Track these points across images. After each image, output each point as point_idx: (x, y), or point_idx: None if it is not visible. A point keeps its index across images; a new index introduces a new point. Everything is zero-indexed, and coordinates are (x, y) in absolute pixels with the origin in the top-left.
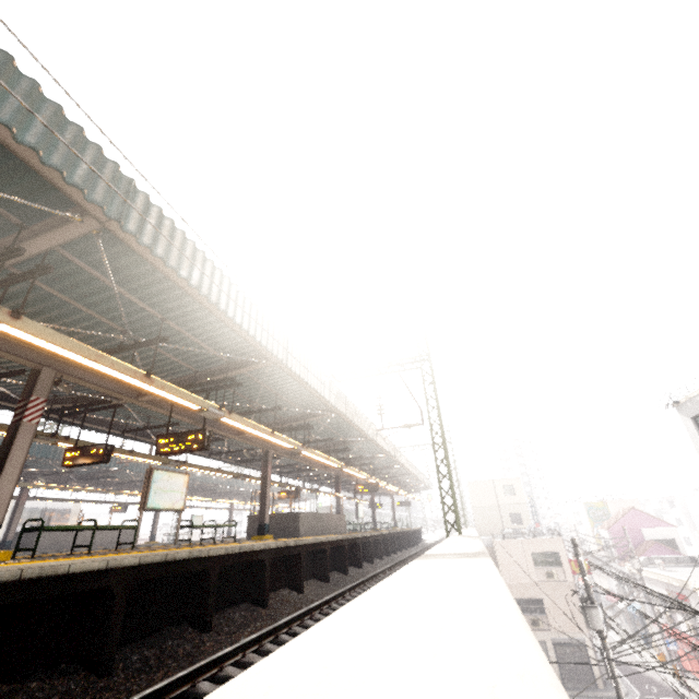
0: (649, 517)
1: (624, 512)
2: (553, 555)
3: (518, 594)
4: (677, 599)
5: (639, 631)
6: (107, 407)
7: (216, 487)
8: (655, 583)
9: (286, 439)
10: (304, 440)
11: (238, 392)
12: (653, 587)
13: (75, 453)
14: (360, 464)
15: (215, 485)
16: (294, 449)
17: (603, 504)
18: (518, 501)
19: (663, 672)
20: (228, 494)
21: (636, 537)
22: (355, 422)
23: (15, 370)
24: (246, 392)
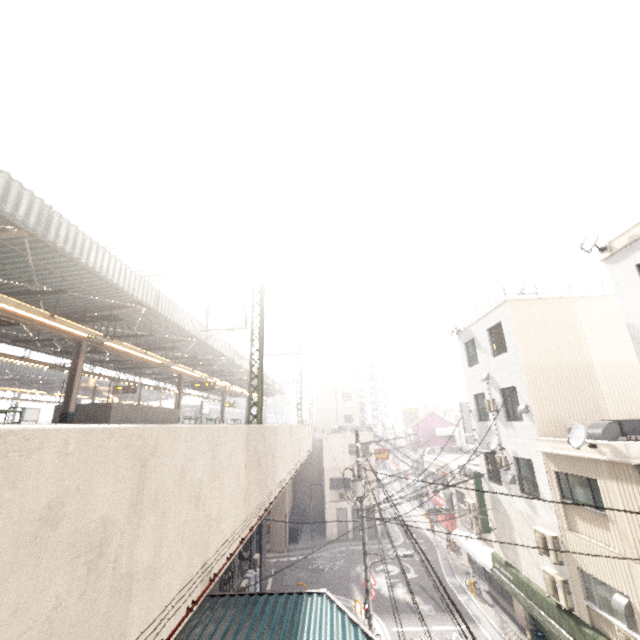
0: (442, 419)
1: (426, 416)
2: (364, 446)
3: (333, 475)
4: (441, 475)
5: (391, 496)
6: None
7: (56, 381)
8: (432, 465)
9: (77, 326)
10: (107, 331)
11: (11, 268)
12: (430, 468)
13: None
14: (200, 365)
15: (53, 379)
16: (92, 338)
17: (416, 410)
18: (352, 406)
19: (392, 523)
20: None
21: (430, 434)
22: (173, 319)
23: None
24: (23, 270)
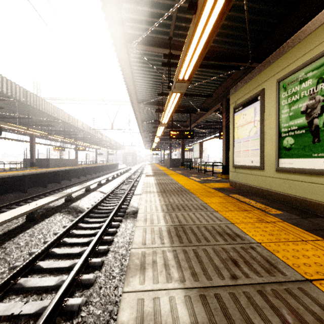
0: None
1: None
2: None
3: None
4: None
5: None
6: (186, 112)
7: (98, 142)
8: None
9: None
10: None
11: None
12: None
13: (176, 133)
14: (189, 141)
15: (102, 141)
16: None
17: None
18: (204, 156)
19: None
20: (98, 145)
21: None
22: None
23: (208, 94)
24: None
